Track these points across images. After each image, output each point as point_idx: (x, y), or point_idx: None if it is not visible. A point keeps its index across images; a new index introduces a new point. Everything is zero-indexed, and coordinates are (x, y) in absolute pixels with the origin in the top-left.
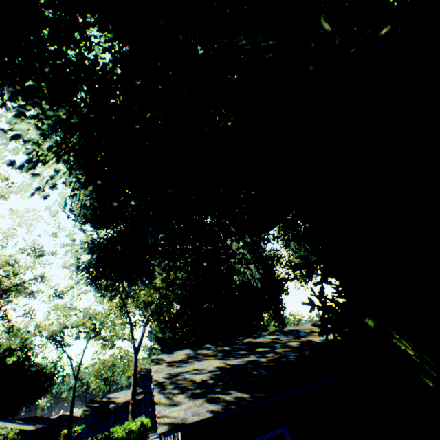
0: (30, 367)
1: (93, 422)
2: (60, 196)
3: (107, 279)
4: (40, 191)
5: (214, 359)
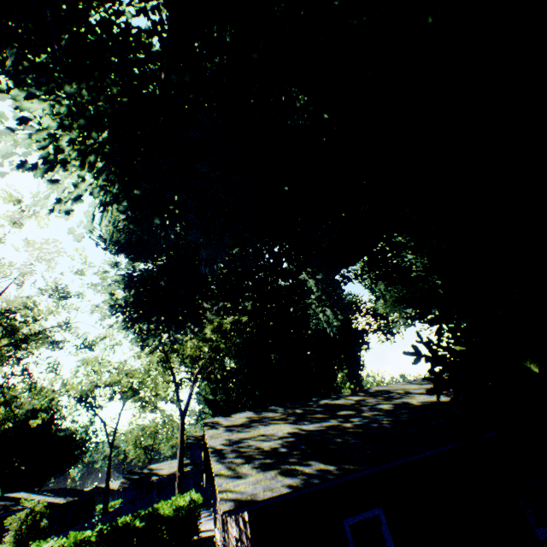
0: (57, 432)
1: (132, 496)
2: (86, 215)
3: (149, 321)
4: (60, 204)
5: (284, 423)
